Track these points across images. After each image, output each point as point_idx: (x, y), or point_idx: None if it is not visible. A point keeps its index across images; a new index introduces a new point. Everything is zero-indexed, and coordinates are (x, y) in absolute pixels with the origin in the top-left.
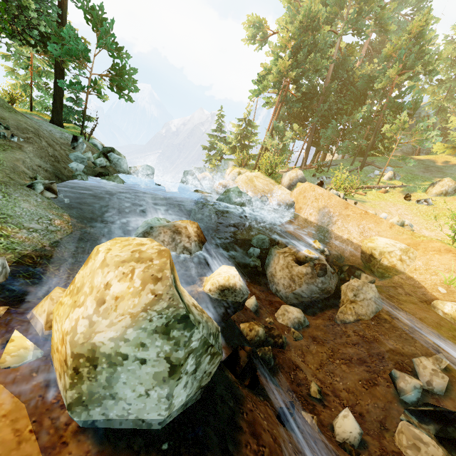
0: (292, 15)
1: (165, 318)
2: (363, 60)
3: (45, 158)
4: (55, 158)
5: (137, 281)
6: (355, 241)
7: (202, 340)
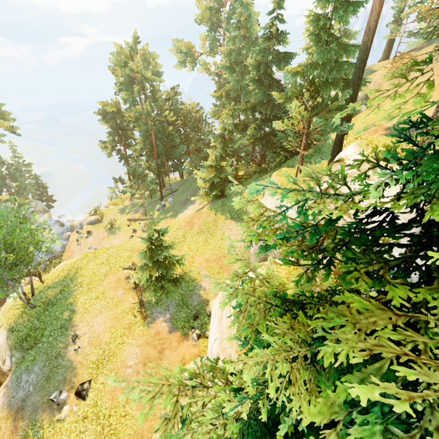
0: None
1: None
2: None
3: None
4: None
5: None
6: None
7: None
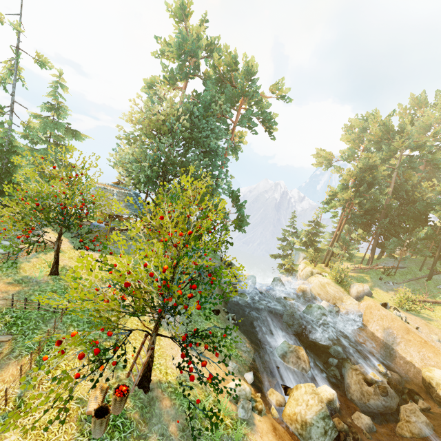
0: (353, 151)
1: (323, 414)
2: (425, 167)
3: (219, 291)
4: (220, 288)
5: (316, 401)
6: (416, 365)
7: (332, 424)
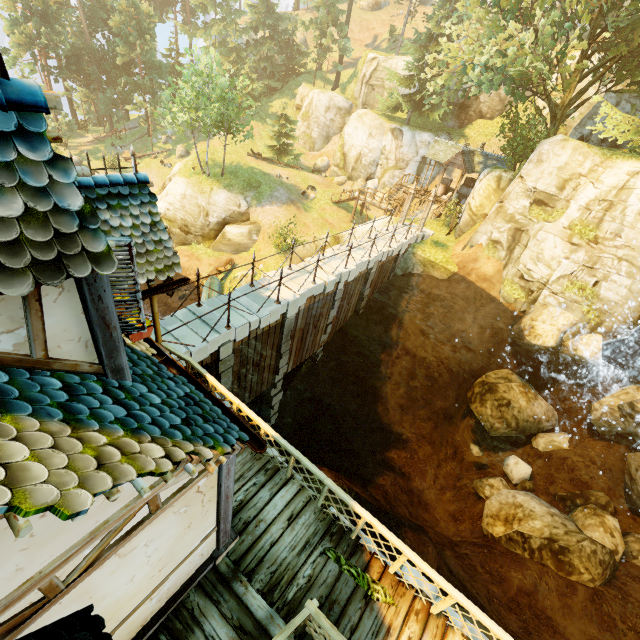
0: None
1: None
2: None
3: None
4: None
5: None
6: None
7: None
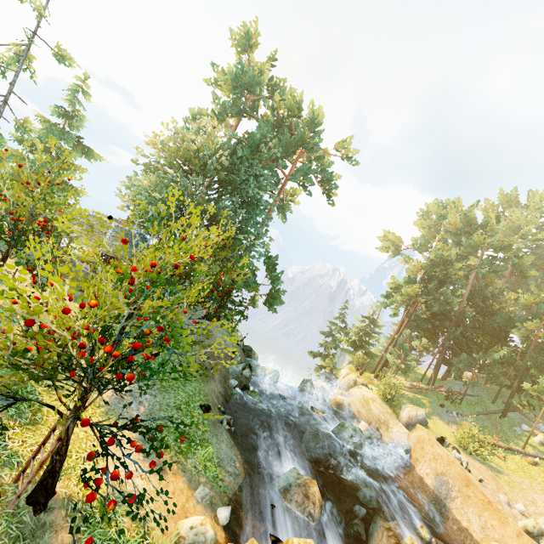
0: (426, 240)
1: None
2: (509, 276)
3: (222, 382)
4: (225, 378)
5: None
6: (475, 535)
7: None
